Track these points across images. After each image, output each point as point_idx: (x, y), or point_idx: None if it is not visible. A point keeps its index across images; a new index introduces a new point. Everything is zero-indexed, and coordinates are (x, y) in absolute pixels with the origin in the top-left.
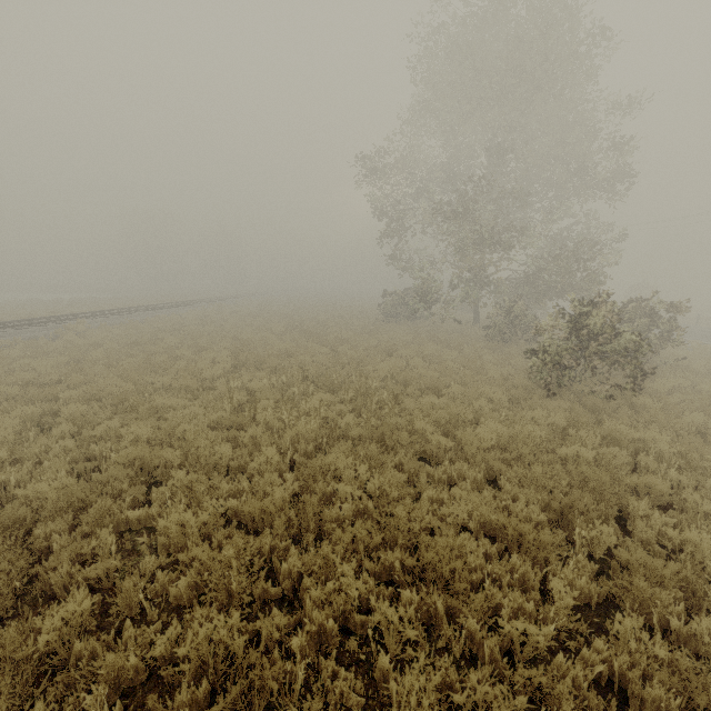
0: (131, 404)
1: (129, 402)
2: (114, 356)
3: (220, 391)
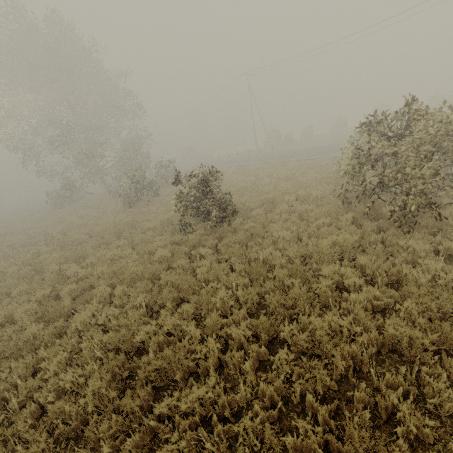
0: None
1: None
2: None
3: None
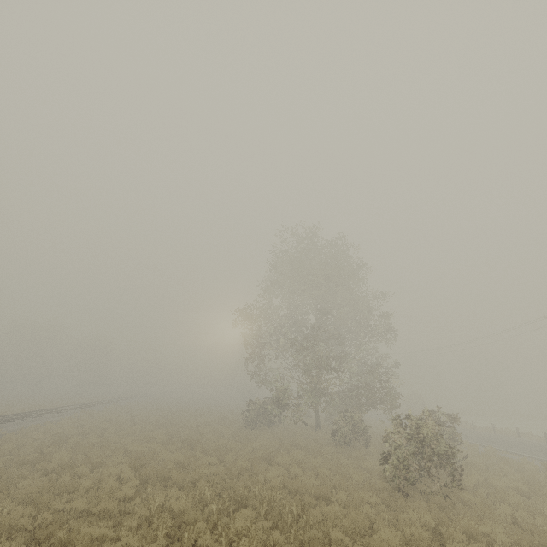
0: (58, 540)
1: (56, 537)
2: (6, 477)
3: (141, 515)
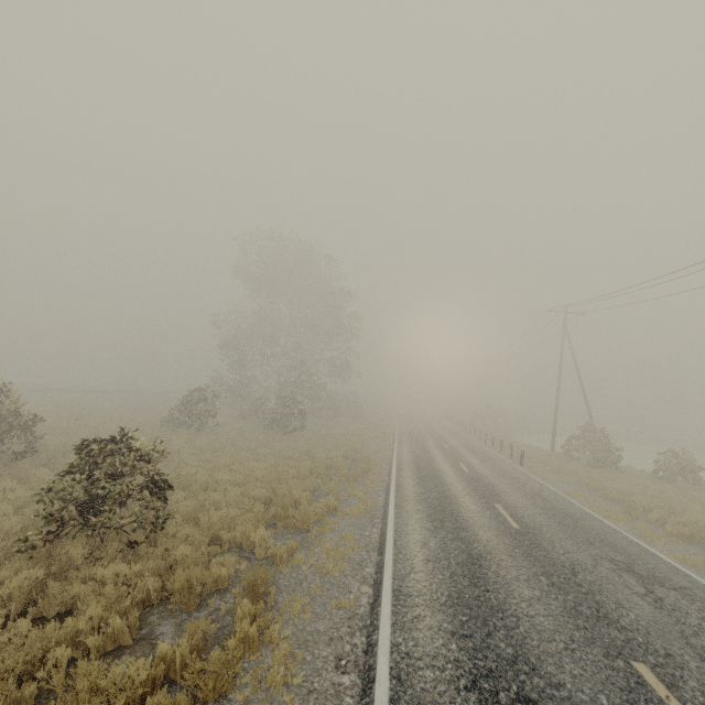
0: None
1: None
2: None
3: None
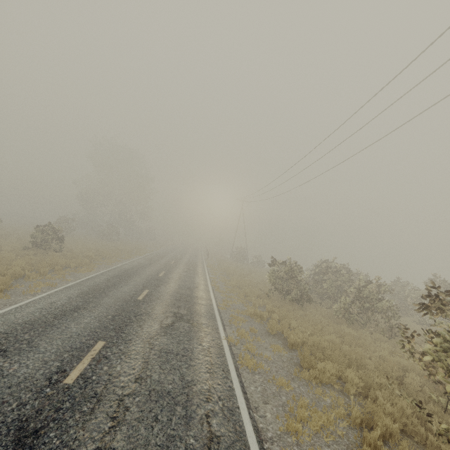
0: None
1: None
2: None
3: None
